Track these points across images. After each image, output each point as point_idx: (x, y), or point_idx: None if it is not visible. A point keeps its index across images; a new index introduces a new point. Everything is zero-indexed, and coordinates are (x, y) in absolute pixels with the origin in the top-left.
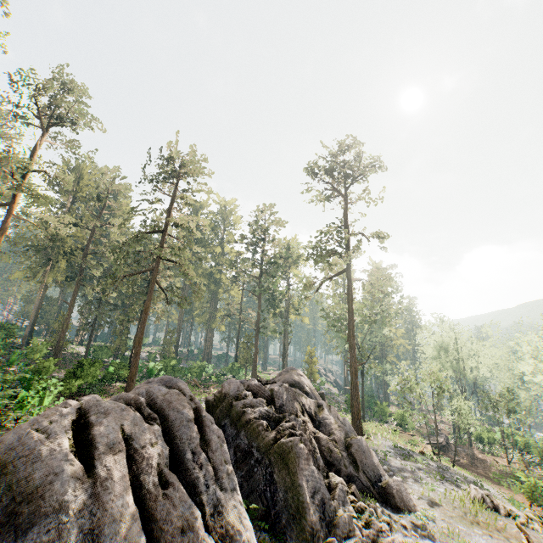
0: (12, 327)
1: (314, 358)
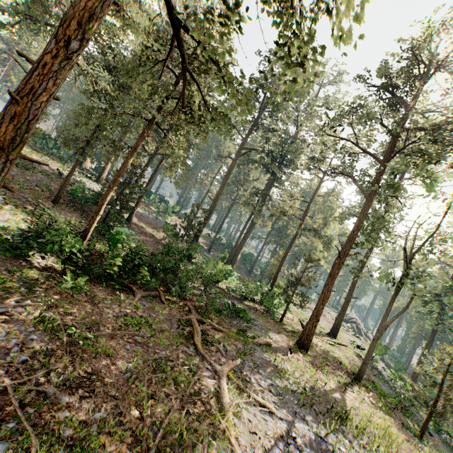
0: None
1: None
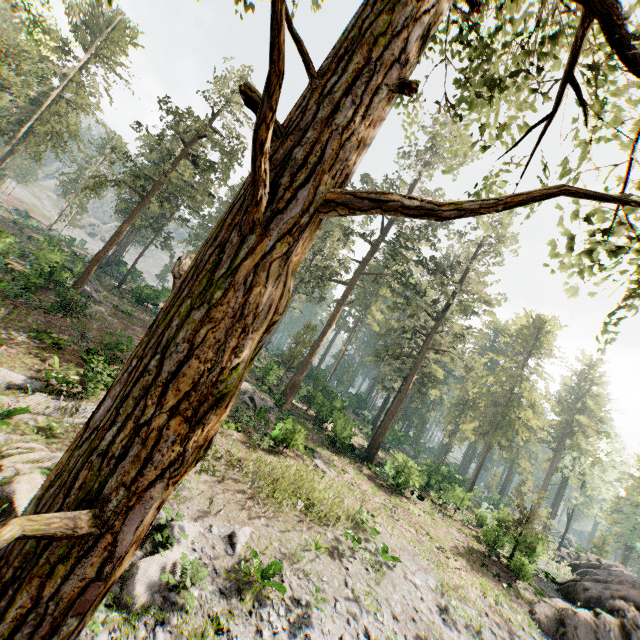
0: (365, 401)
1: (606, 547)
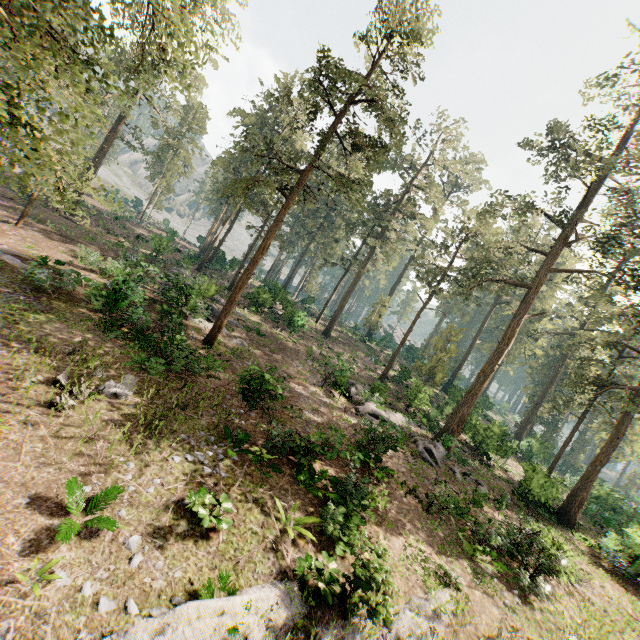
0: (488, 398)
1: None
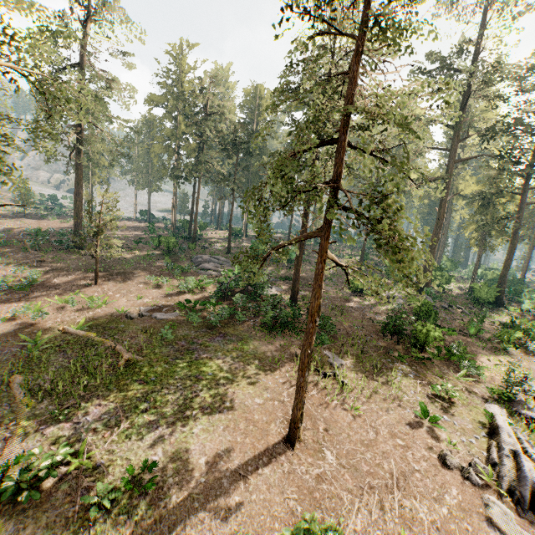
0: None
1: None
